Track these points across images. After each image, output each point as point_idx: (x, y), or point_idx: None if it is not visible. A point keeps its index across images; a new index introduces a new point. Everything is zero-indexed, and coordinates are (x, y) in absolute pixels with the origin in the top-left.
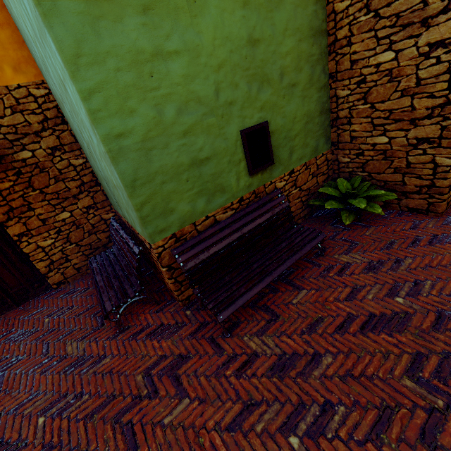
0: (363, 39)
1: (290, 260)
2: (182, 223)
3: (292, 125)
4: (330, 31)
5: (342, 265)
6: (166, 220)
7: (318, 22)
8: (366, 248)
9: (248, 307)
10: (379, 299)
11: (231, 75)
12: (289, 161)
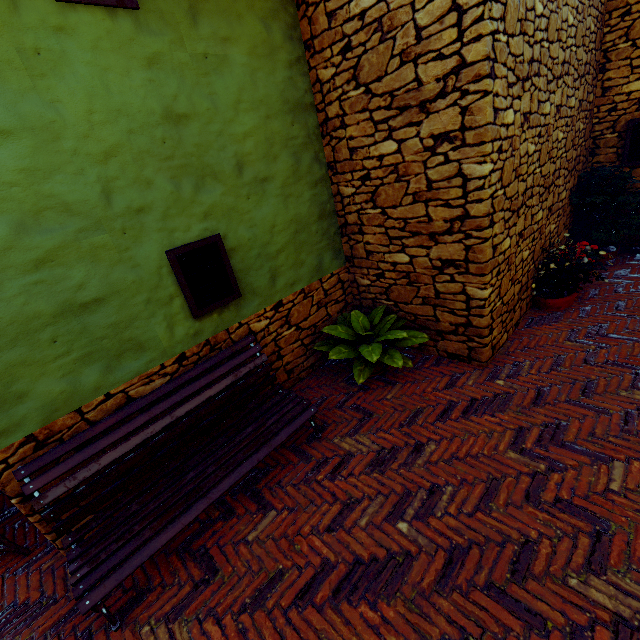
0: (358, 120)
1: (248, 462)
2: (50, 414)
3: (271, 237)
4: (319, 106)
5: (341, 457)
6: (8, 415)
7: (298, 92)
8: (380, 424)
9: (175, 553)
10: (375, 525)
11: (135, 167)
12: (273, 289)
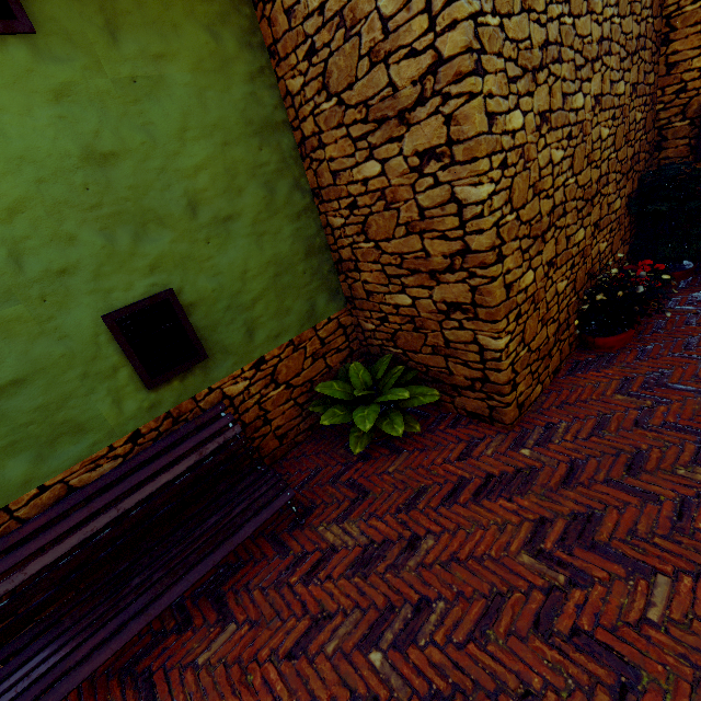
0: (335, 138)
1: (201, 566)
2: None
3: (242, 285)
4: (294, 123)
5: (322, 552)
6: None
7: (265, 110)
8: (375, 507)
9: (117, 676)
10: (344, 654)
11: (51, 222)
12: (250, 345)
